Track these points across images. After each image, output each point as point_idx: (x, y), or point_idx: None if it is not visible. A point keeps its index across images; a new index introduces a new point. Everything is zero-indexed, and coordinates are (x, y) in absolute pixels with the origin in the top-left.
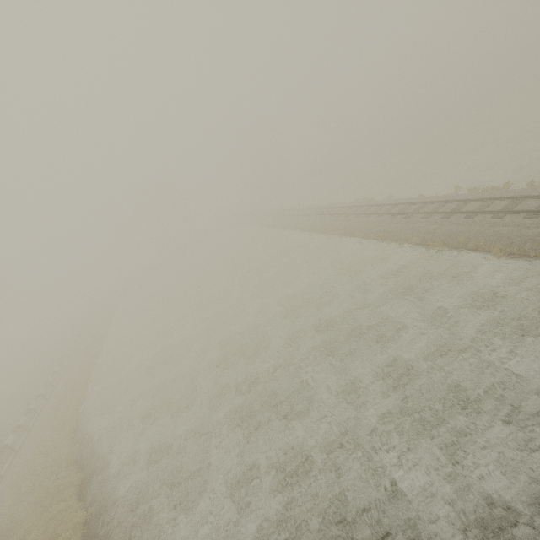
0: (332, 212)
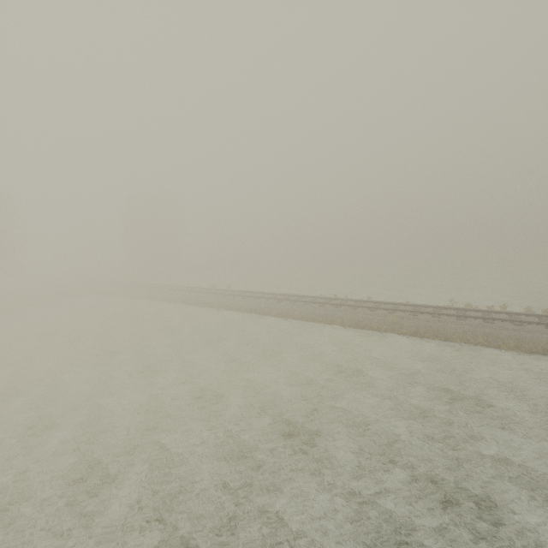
0: (304, 300)
